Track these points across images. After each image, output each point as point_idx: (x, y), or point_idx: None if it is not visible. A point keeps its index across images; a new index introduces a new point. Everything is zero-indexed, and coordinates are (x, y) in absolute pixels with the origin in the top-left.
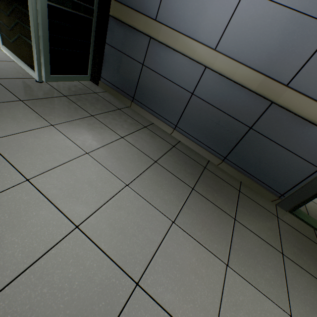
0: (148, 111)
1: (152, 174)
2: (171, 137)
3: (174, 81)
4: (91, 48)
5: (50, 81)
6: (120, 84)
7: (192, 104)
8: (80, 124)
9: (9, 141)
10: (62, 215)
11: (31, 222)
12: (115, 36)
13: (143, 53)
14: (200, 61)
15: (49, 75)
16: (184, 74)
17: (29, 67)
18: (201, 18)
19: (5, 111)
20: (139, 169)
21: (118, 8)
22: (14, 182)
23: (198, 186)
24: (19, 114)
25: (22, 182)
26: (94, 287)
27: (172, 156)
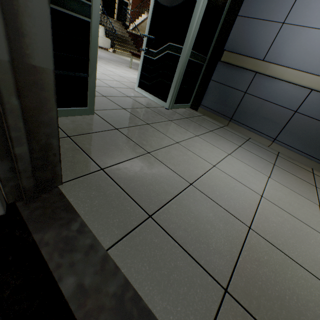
0: (245, 128)
1: (279, 172)
2: (270, 148)
3: (276, 103)
4: (197, 84)
5: (172, 109)
6: (219, 109)
7: (295, 120)
8: (209, 136)
9: (187, 144)
10: (248, 188)
11: (236, 189)
12: (221, 74)
13: (247, 84)
14: (308, 86)
15: (173, 104)
16: (288, 96)
17: (160, 99)
18: (308, 56)
19: (169, 126)
20: (267, 168)
21: (229, 56)
22: (209, 166)
23: (319, 186)
24: (176, 128)
25: (212, 167)
26: (299, 231)
27: (281, 162)
